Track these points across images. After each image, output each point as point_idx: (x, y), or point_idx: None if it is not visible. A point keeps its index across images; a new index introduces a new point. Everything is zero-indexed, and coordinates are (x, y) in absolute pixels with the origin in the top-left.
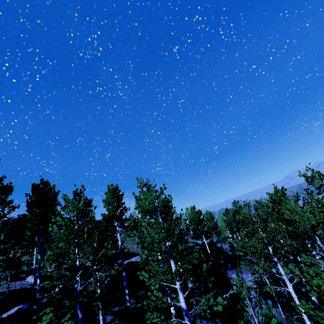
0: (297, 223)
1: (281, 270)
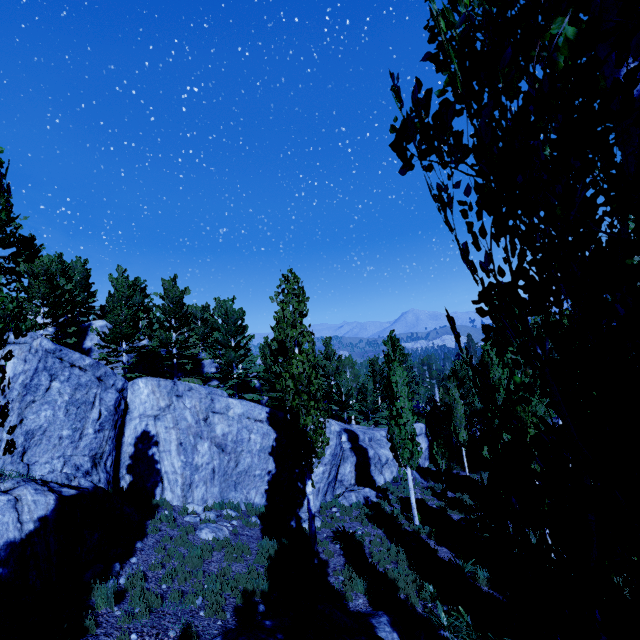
0: (194, 311)
1: (186, 334)
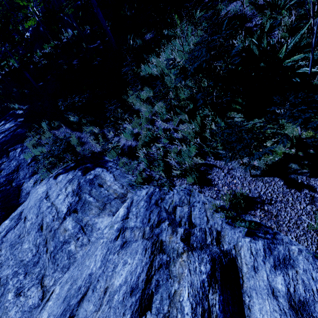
0: None
1: None
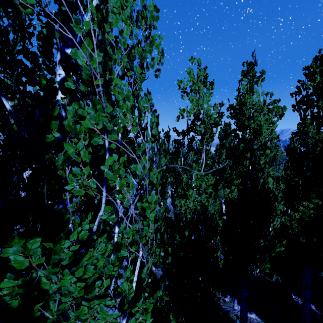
0: None
1: None
